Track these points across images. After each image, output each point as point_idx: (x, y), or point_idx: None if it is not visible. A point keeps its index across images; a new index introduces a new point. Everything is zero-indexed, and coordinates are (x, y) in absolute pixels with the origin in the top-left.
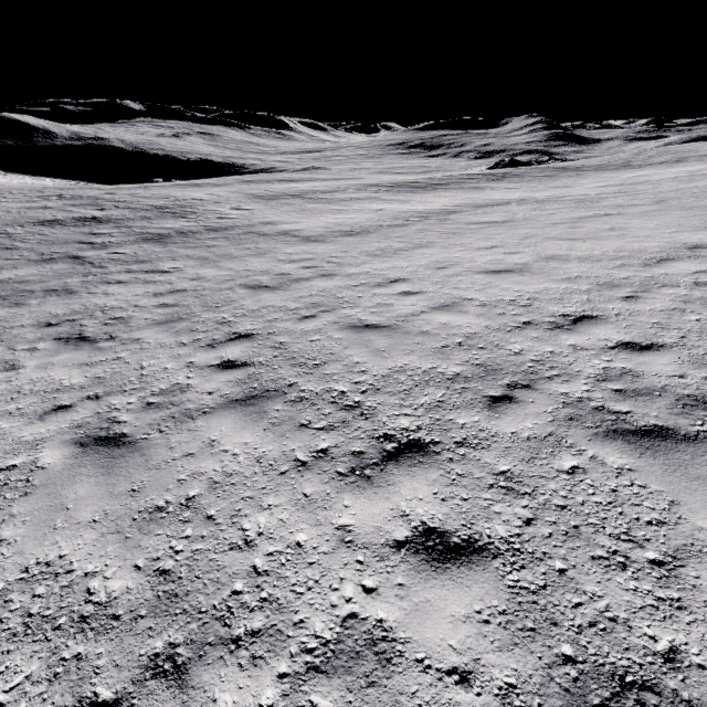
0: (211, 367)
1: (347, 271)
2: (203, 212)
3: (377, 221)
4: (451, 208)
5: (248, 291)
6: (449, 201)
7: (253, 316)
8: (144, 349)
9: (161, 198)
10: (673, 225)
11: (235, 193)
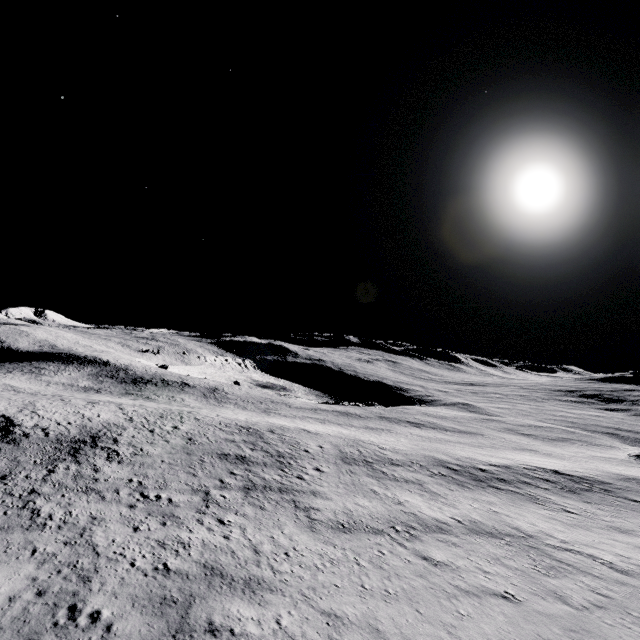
0: (167, 601)
1: (281, 566)
2: (296, 467)
3: (373, 518)
4: (449, 523)
5: (230, 558)
6: (468, 511)
7: (209, 579)
8: (165, 577)
9: (290, 444)
10: (500, 638)
11: (334, 449)
